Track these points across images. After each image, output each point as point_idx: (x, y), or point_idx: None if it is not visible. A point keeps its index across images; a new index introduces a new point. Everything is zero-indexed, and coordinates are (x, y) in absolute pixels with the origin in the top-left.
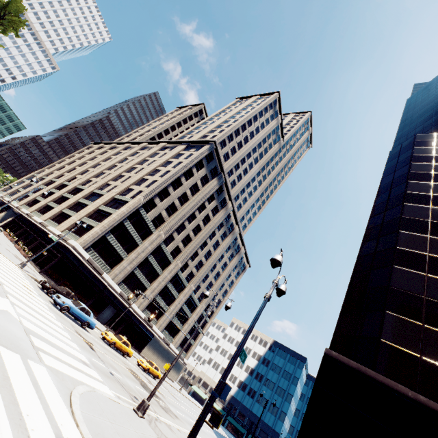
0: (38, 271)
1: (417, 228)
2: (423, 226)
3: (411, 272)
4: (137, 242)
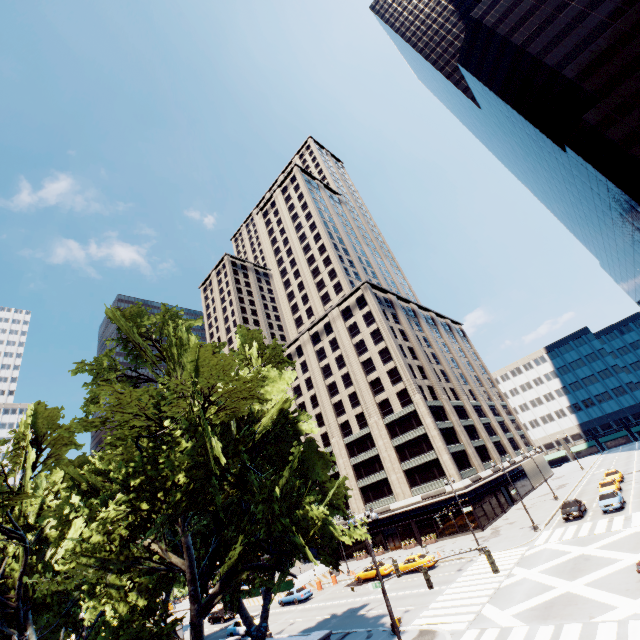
0: (478, 531)
1: None
2: None
3: None
4: (451, 427)
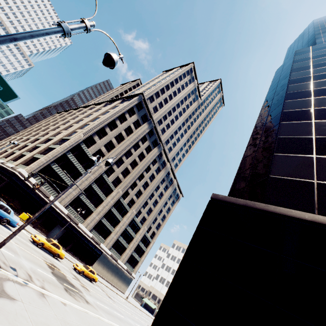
0: None
1: (301, 96)
2: (306, 93)
3: (298, 123)
4: (80, 172)
